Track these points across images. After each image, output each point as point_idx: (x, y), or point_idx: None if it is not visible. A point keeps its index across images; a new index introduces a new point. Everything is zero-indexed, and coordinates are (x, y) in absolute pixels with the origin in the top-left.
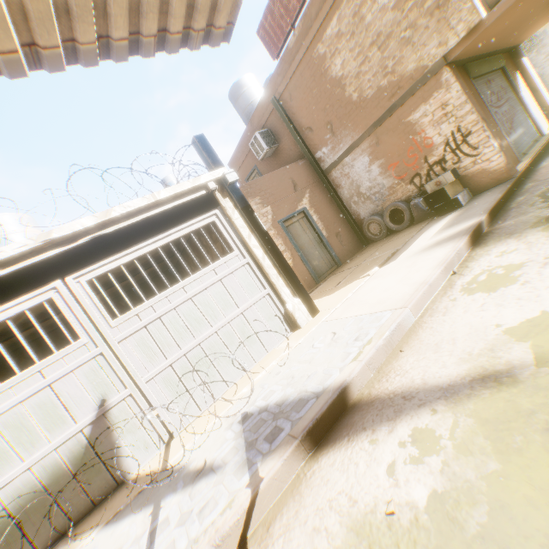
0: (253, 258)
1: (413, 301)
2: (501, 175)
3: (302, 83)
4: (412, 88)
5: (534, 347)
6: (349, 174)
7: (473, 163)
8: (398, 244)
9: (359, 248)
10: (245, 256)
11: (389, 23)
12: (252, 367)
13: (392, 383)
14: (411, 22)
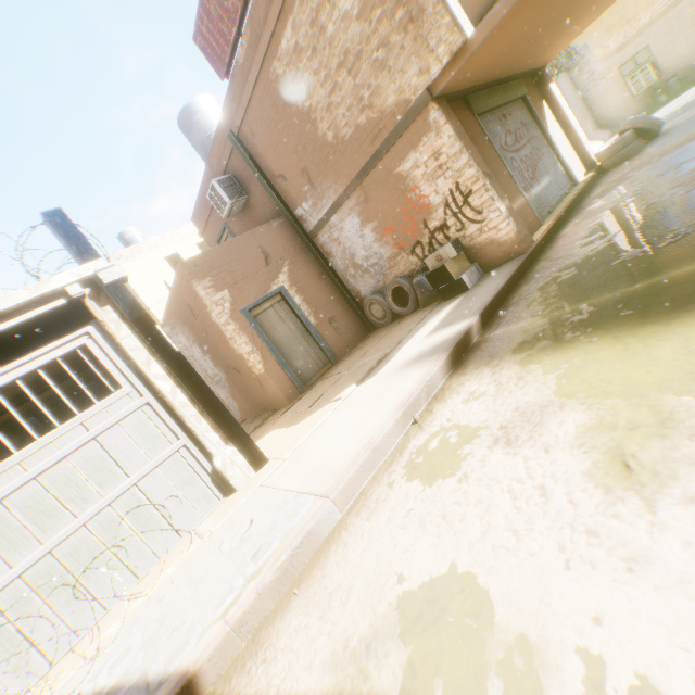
0: (157, 395)
1: (342, 484)
2: (513, 248)
3: (263, 114)
4: (396, 129)
5: (409, 669)
6: (339, 239)
7: (480, 231)
8: (391, 344)
9: (364, 335)
10: (143, 394)
11: (357, 38)
12: (152, 568)
13: (249, 682)
14: (382, 38)
